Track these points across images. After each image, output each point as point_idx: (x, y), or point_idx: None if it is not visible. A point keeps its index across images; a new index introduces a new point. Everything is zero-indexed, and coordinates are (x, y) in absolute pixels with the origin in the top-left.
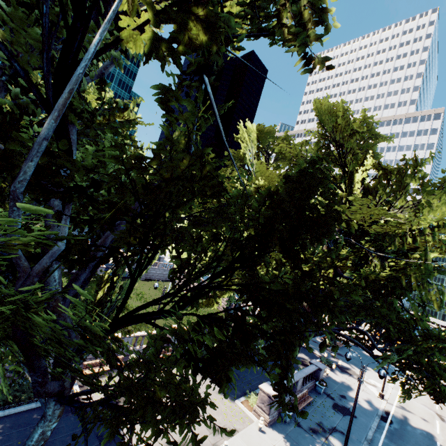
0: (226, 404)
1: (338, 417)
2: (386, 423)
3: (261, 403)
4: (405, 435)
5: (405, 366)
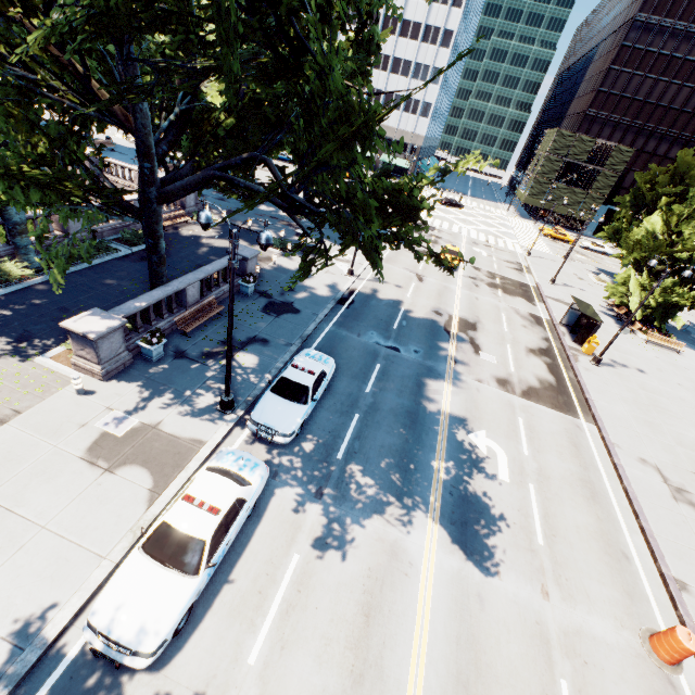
0: (7, 373)
1: (267, 320)
2: (344, 306)
3: (80, 350)
4: (365, 312)
5: (325, 217)
